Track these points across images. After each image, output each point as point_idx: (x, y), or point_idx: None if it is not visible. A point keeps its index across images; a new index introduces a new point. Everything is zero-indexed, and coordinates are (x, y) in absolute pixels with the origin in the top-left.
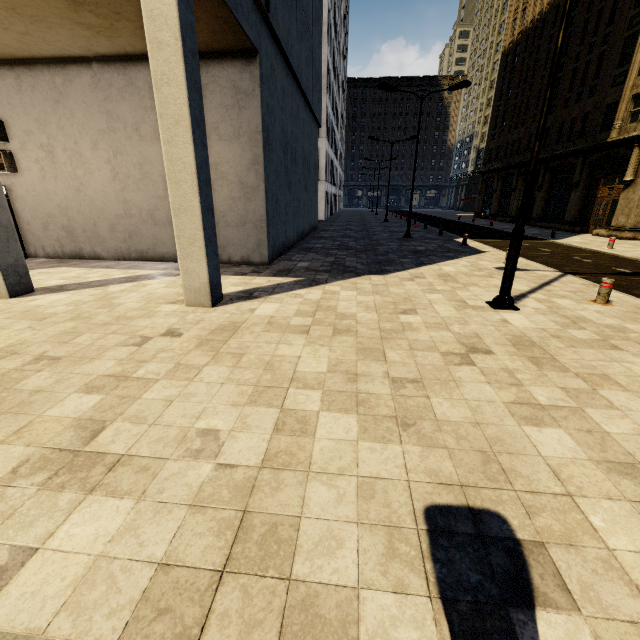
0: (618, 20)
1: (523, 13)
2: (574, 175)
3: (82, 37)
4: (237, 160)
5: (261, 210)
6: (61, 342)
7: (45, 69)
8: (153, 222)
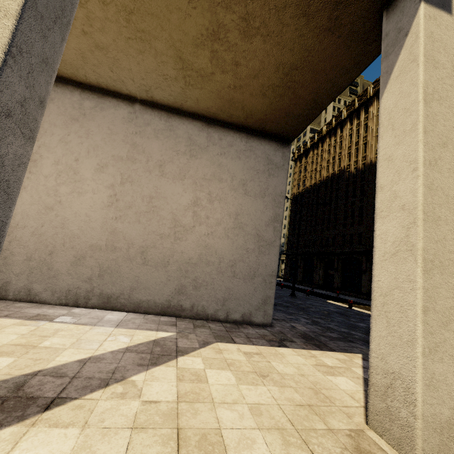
0: (367, 194)
1: (303, 181)
2: (362, 265)
3: (160, 75)
4: (258, 214)
5: (273, 265)
6: None
7: (77, 91)
8: (142, 260)
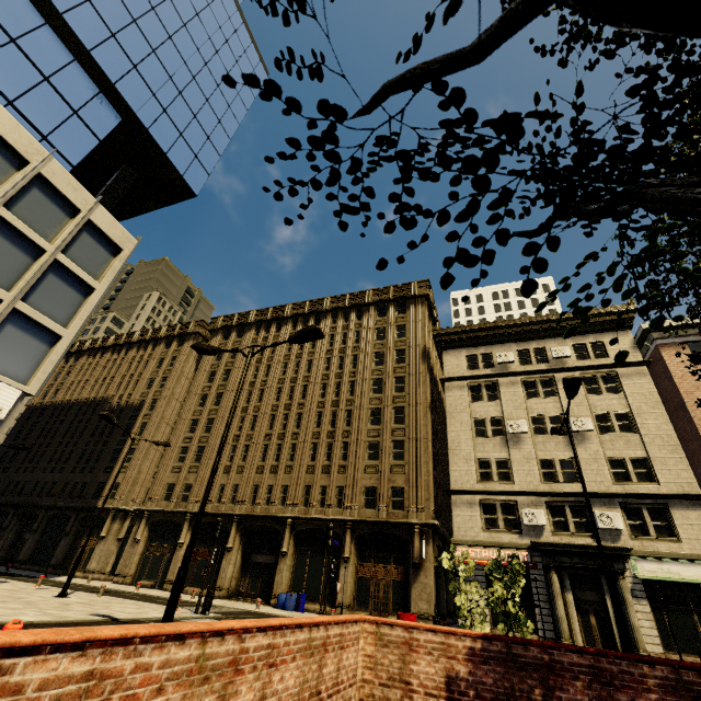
0: (114, 437)
1: (56, 391)
2: (68, 525)
3: None
4: None
5: None
6: None
7: None
8: None
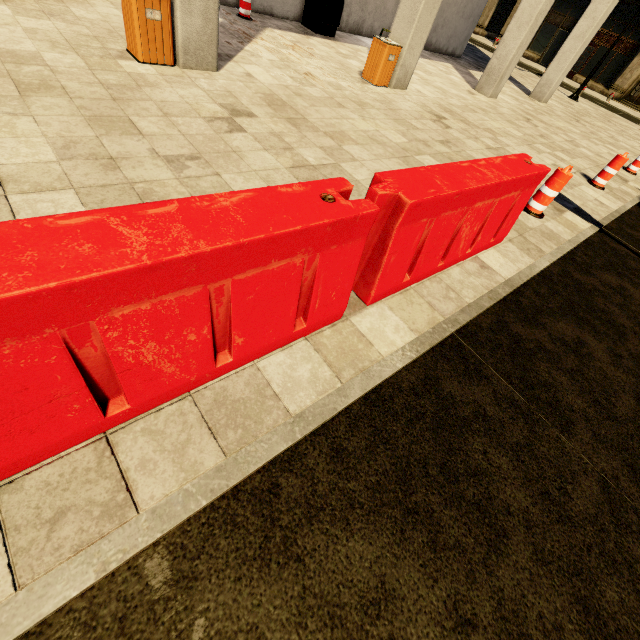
0: None
1: None
2: None
3: None
4: None
5: (483, 6)
6: (577, 126)
7: None
8: None
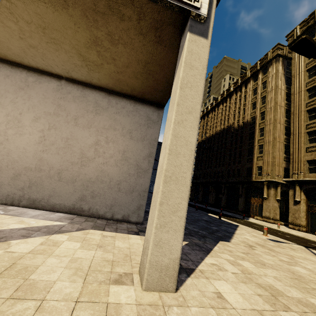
0: (244, 142)
1: (205, 133)
2: (239, 191)
3: (72, 64)
4: (138, 152)
5: (146, 184)
6: None
7: (24, 71)
8: (58, 178)
